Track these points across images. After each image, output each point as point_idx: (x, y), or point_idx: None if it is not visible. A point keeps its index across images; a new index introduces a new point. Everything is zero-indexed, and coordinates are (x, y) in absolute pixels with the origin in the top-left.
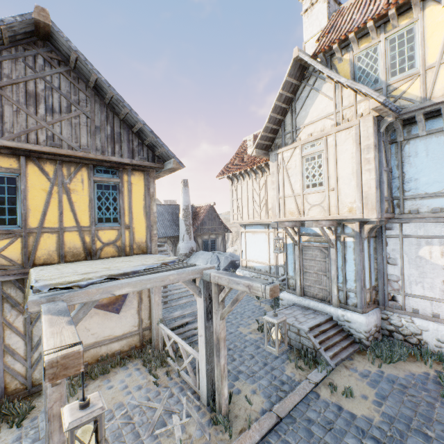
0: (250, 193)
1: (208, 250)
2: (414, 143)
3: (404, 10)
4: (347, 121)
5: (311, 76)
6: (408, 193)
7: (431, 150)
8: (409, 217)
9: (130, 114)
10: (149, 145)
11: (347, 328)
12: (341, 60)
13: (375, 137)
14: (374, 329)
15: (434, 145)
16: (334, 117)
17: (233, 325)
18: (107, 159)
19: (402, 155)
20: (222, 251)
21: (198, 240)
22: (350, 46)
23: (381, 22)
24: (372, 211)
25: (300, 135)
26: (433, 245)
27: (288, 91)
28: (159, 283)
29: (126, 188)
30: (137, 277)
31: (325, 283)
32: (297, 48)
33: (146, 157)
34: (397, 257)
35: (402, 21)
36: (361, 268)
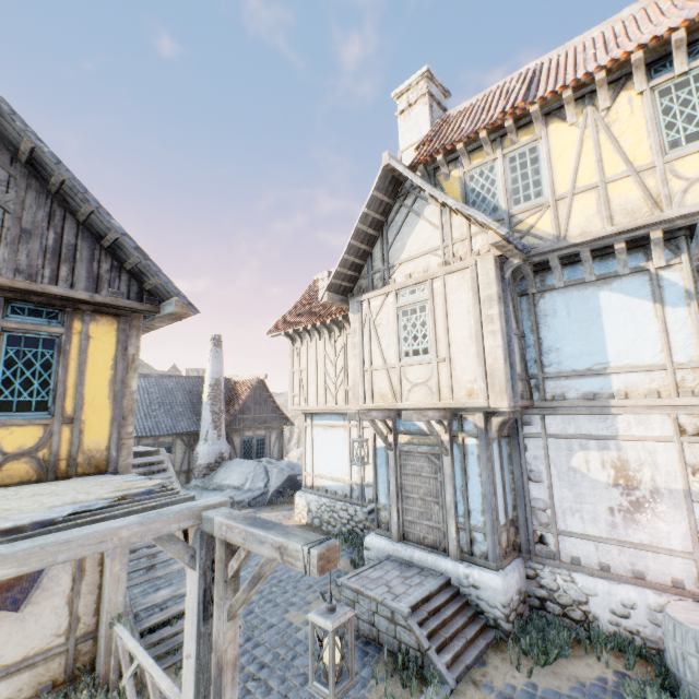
0: (321, 361)
1: (251, 457)
2: (551, 298)
3: (523, 124)
4: (459, 259)
5: (408, 194)
6: (549, 369)
7: (574, 308)
8: (553, 406)
9: (96, 214)
10: (133, 271)
11: (475, 599)
12: (449, 177)
13: (499, 284)
14: (518, 597)
15: (576, 301)
16: (442, 253)
17: (277, 608)
18: (38, 290)
19: (536, 313)
20: (276, 458)
21: (233, 439)
22: (460, 161)
23: (496, 135)
24: (501, 395)
25: (394, 276)
26: (590, 449)
27: (377, 212)
28: (91, 548)
29: (76, 345)
30: (37, 538)
31: (438, 516)
32: (387, 153)
33: (124, 292)
34: (541, 470)
35: (523, 137)
36: (491, 490)
